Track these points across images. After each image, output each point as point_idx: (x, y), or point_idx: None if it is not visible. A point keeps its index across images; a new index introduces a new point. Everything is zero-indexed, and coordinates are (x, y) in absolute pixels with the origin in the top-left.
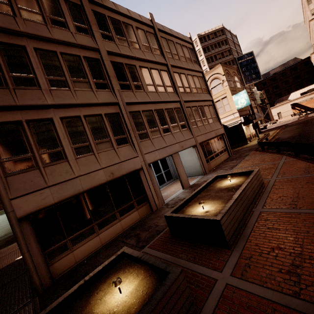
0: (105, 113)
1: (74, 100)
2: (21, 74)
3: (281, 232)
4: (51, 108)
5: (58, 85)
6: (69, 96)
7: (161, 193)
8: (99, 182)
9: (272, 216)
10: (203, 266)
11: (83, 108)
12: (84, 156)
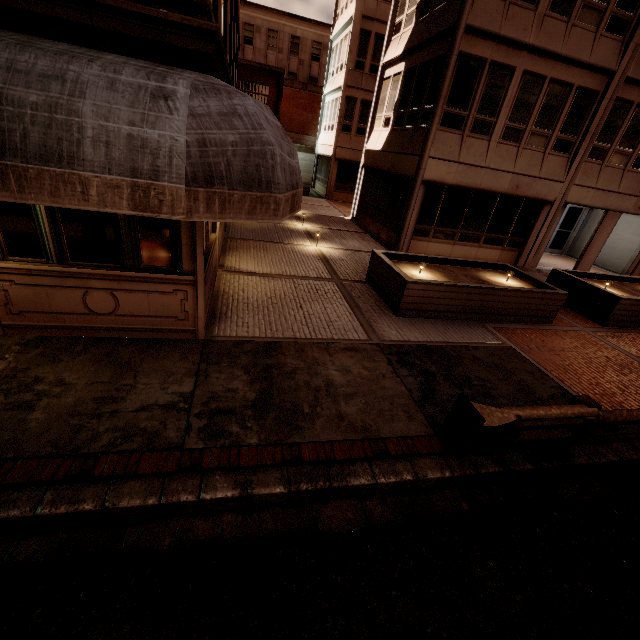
0: (580, 86)
1: (560, 47)
2: None
3: None
4: (525, 50)
5: (560, 7)
6: (559, 37)
7: None
8: (498, 189)
9: None
10: (568, 318)
11: (559, 64)
12: (507, 144)
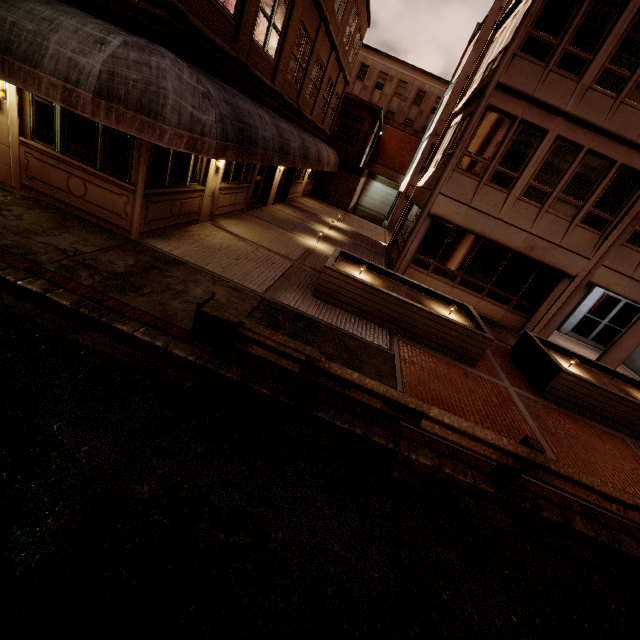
0: (624, 164)
1: (602, 120)
2: (579, 49)
3: (601, 443)
4: (562, 116)
5: (608, 83)
6: (602, 110)
7: (559, 337)
8: (509, 244)
9: (623, 446)
10: (505, 375)
11: (601, 137)
12: (528, 203)
